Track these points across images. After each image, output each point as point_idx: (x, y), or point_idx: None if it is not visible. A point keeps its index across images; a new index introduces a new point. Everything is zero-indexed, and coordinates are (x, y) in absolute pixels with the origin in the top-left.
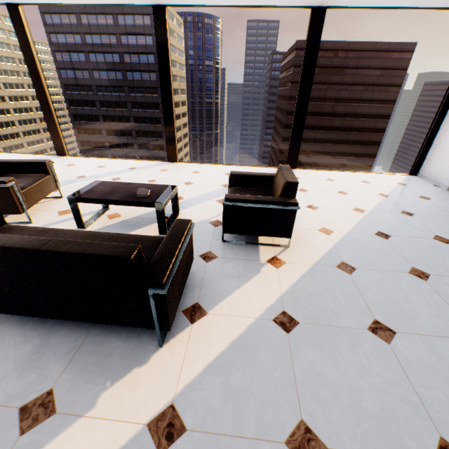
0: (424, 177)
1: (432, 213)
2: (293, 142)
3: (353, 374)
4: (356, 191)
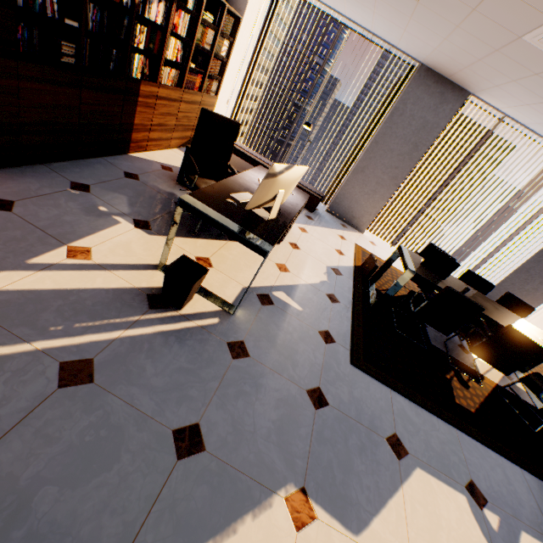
0: None
1: None
2: None
3: None
4: None
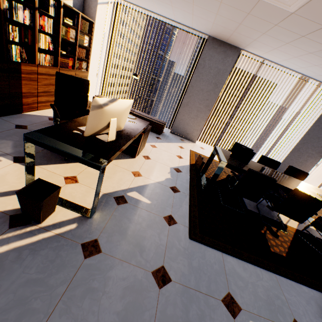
0: None
1: None
2: None
3: None
4: None
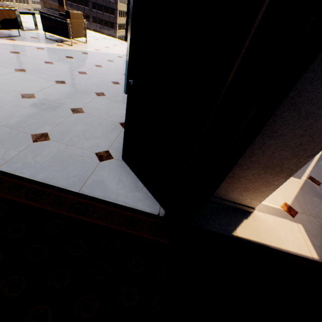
0: None
1: None
2: (127, 24)
3: (46, 55)
4: None
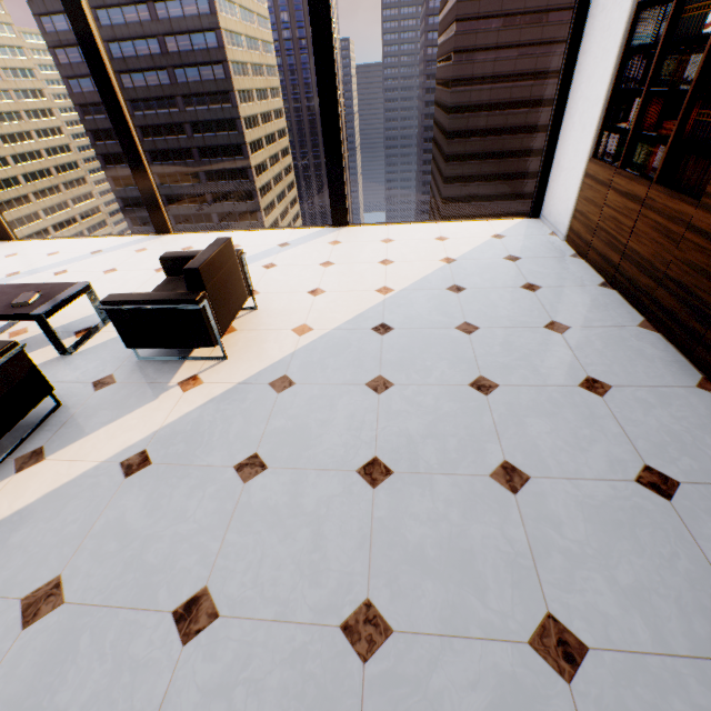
0: (545, 221)
1: (497, 285)
2: (333, 183)
3: (164, 523)
4: (411, 257)
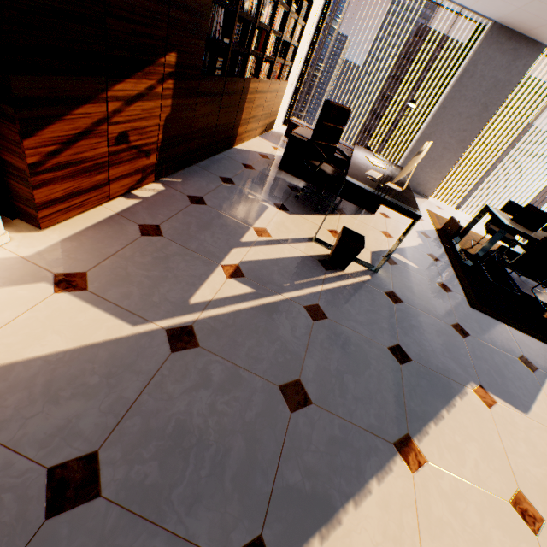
0: None
1: None
2: None
3: None
4: None
